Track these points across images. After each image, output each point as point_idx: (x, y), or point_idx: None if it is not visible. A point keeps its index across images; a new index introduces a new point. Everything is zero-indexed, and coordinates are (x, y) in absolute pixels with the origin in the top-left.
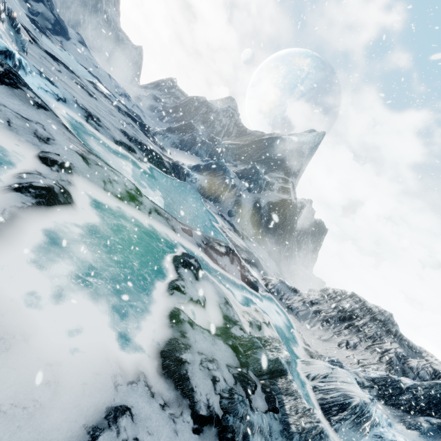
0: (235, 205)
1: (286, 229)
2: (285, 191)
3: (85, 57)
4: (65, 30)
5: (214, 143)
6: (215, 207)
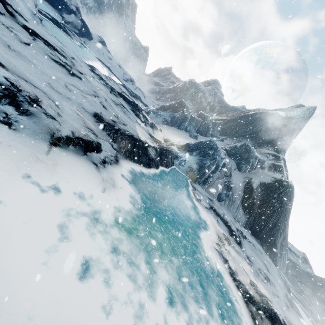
0: (225, 187)
1: (282, 215)
2: (277, 169)
3: (102, 52)
4: (89, 33)
5: (202, 119)
6: (205, 195)
